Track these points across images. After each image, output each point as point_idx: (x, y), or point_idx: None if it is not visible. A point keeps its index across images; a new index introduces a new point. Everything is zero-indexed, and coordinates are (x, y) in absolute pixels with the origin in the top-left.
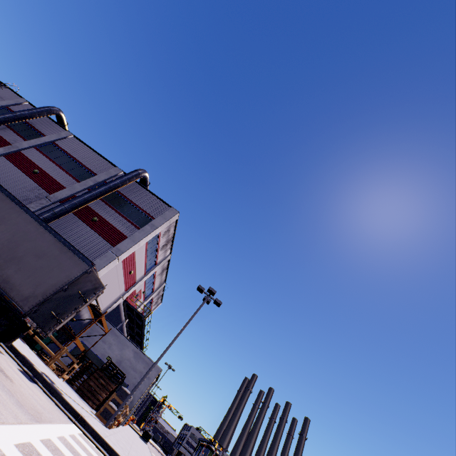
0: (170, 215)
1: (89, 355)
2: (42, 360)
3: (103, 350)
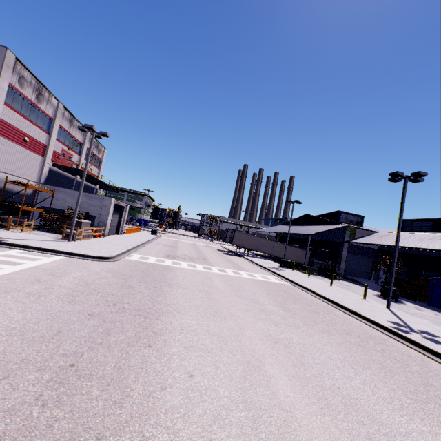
0: (0, 57)
1: (54, 211)
2: (1, 229)
3: (62, 205)
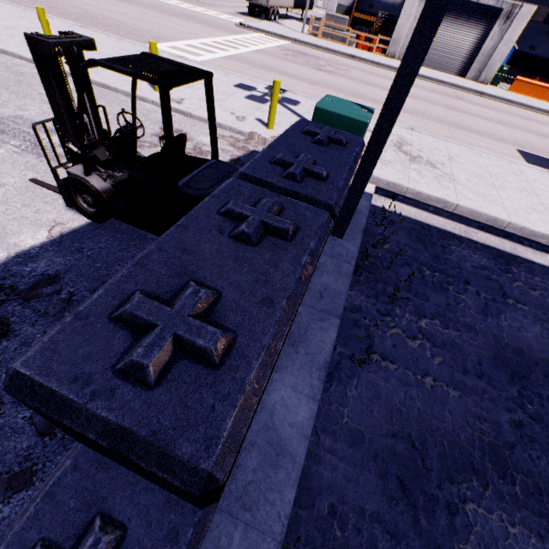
0: None
1: None
2: None
3: None
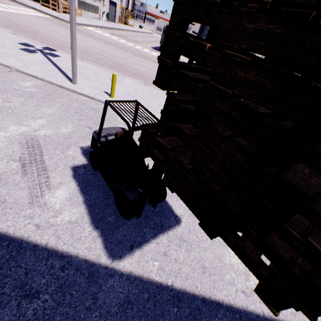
0: None
1: None
2: None
3: None
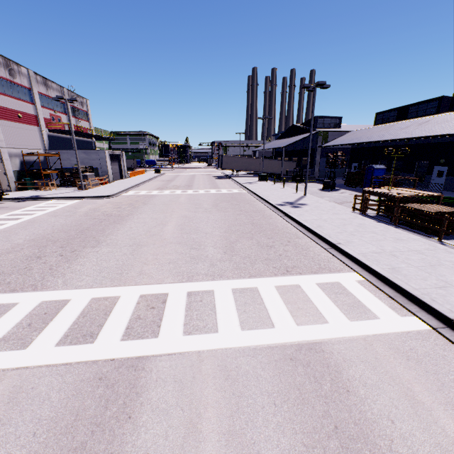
0: None
1: (66, 170)
2: (37, 191)
3: (70, 164)
